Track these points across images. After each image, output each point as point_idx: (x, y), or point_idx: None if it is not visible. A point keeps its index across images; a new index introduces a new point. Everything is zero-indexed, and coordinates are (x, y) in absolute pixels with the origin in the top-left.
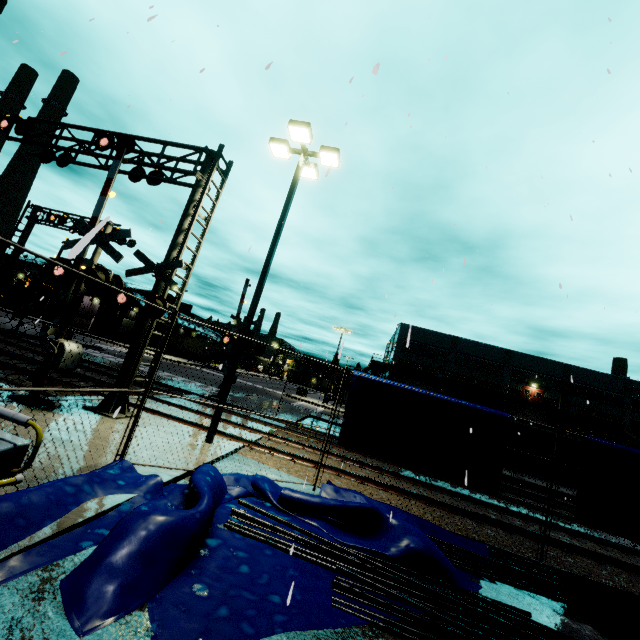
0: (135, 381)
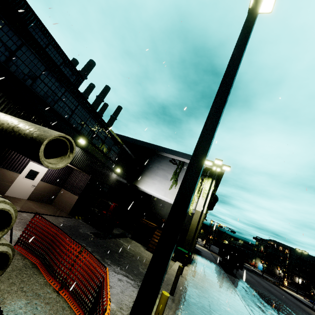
0: (257, 273)
